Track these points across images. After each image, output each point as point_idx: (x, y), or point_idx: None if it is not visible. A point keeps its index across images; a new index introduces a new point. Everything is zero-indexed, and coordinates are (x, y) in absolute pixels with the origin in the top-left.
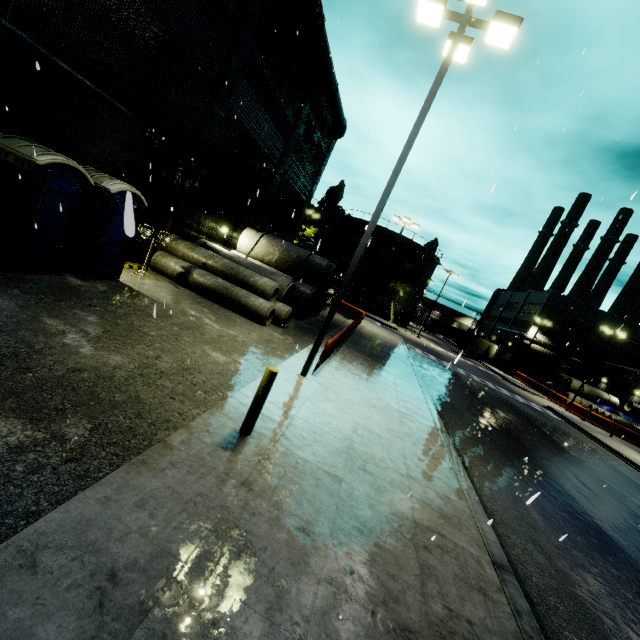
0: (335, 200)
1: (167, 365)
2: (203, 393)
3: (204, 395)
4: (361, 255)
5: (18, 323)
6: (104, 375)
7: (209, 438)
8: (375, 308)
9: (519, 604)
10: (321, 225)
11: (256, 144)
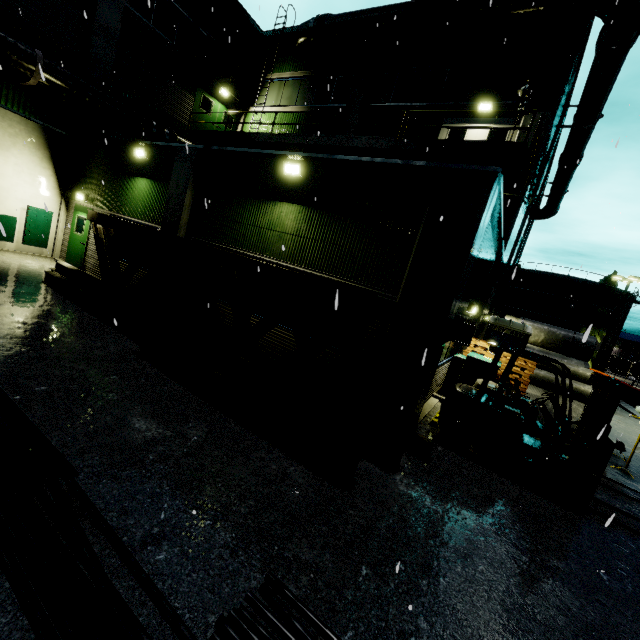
0: None
1: None
2: None
3: None
4: None
5: None
6: None
7: None
8: None
9: None
10: None
11: None
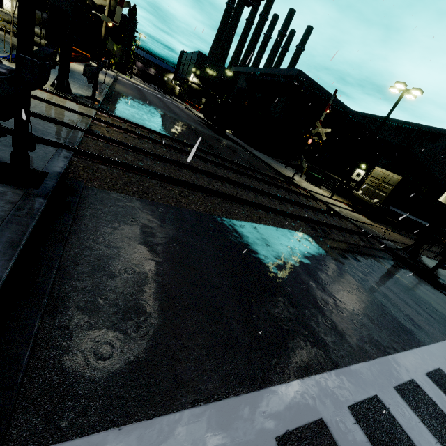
0: None
1: None
2: None
3: None
4: None
5: None
6: None
7: None
8: None
9: (109, 84)
10: None
11: None
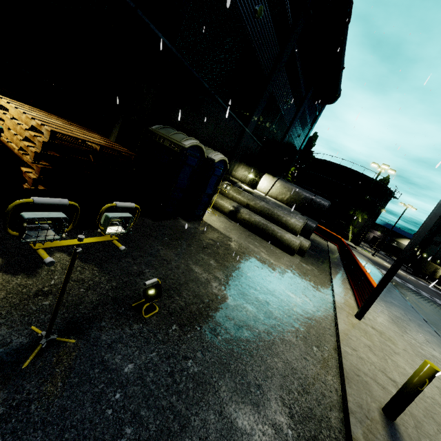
0: (309, 147)
1: (277, 313)
2: (317, 349)
3: (319, 352)
4: (433, 223)
5: (183, 274)
6: (254, 332)
7: (375, 429)
8: (336, 229)
9: None
10: (297, 165)
11: (280, 113)
